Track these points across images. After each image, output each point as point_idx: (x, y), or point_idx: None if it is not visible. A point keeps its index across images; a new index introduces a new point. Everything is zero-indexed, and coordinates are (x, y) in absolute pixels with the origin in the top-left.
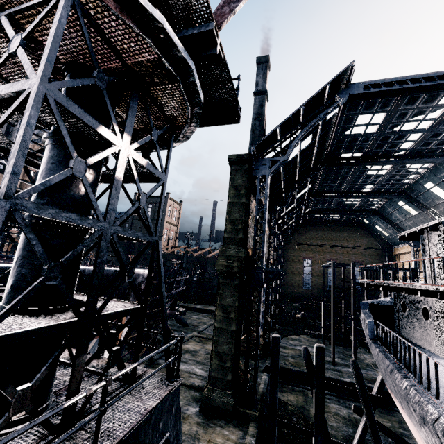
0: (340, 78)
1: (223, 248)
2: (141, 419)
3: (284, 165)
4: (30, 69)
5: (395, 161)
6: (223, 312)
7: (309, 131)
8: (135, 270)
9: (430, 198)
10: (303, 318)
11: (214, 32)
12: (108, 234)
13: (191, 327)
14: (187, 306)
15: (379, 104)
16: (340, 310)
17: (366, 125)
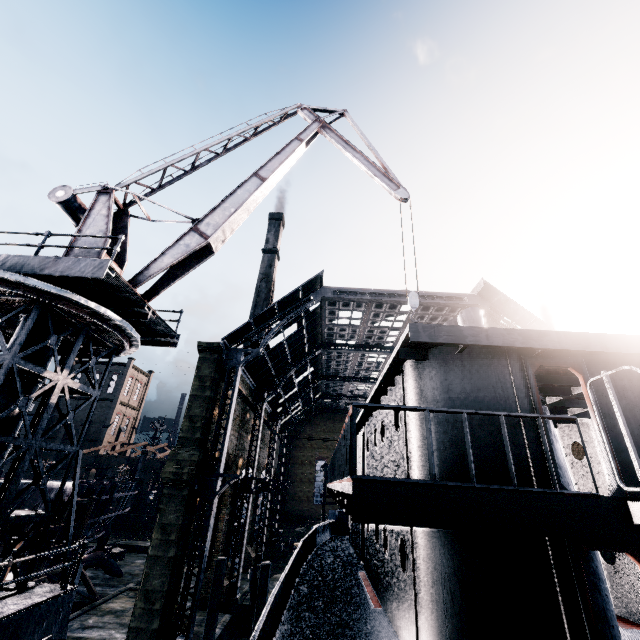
0: (313, 282)
1: (174, 450)
2: (28, 606)
3: (268, 351)
4: (5, 347)
5: (385, 352)
6: (162, 534)
7: (291, 321)
8: (48, 483)
9: None
10: None
11: (146, 310)
12: (33, 448)
13: (127, 577)
14: (130, 544)
15: (353, 304)
16: None
17: (349, 319)
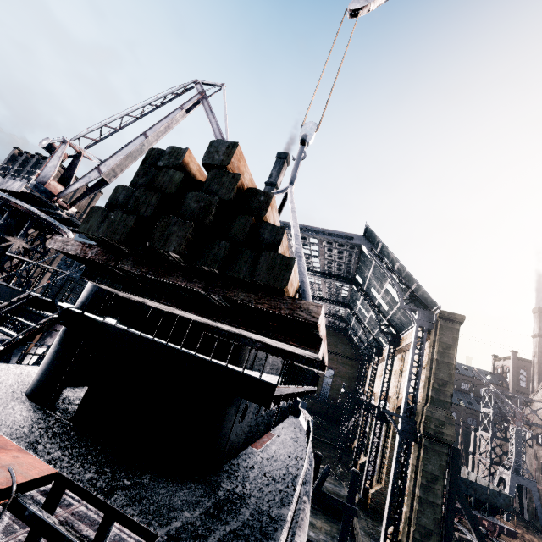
0: None
1: None
2: None
3: None
4: None
5: (312, 275)
6: None
7: None
8: None
9: (363, 315)
10: None
11: (60, 212)
12: None
13: None
14: None
15: None
16: None
17: None
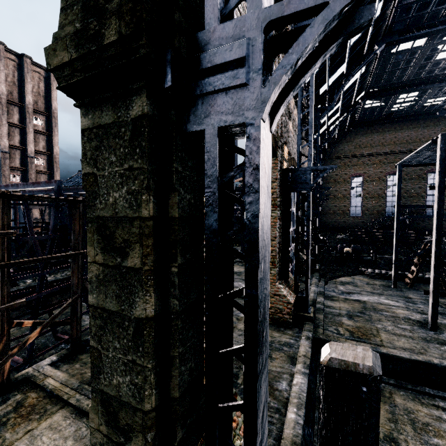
0: None
1: None
2: None
3: None
4: None
5: None
6: (104, 249)
7: None
8: None
9: None
10: (356, 252)
11: None
12: None
13: None
14: None
15: None
16: (408, 238)
17: None
